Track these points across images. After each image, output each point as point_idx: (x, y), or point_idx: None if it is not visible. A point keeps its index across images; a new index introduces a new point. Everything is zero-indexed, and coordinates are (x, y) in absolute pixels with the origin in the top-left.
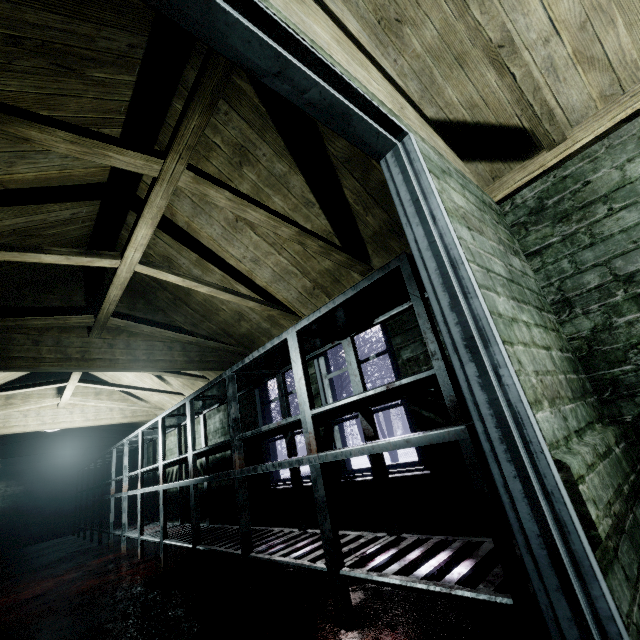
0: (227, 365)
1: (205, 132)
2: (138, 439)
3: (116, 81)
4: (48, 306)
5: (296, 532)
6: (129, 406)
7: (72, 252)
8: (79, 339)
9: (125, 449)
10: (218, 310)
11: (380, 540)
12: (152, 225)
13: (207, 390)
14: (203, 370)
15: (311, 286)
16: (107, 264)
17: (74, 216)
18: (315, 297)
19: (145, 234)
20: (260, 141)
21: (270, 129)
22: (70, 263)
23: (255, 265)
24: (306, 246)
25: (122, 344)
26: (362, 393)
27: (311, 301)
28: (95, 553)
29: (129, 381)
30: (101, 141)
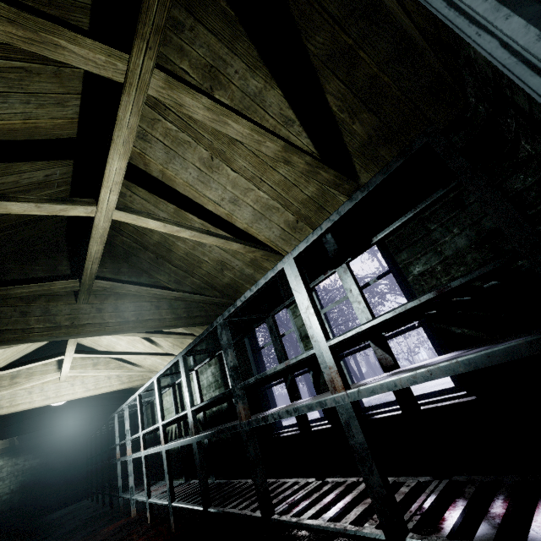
0: (213, 318)
1: (171, 58)
2: (136, 403)
3: (69, 2)
4: (34, 277)
5: (314, 483)
6: (125, 372)
7: (42, 199)
8: (67, 306)
9: (125, 414)
10: (200, 262)
11: (429, 487)
12: (125, 154)
13: (199, 343)
14: (191, 326)
15: (294, 219)
16: (82, 212)
17: (48, 178)
18: (299, 231)
19: (118, 168)
20: (231, 55)
21: (241, 37)
22: (41, 213)
23: (234, 206)
24: (292, 165)
25: (110, 307)
26: (399, 307)
27: (294, 236)
28: (107, 518)
29: (122, 349)
30: (47, 20)
